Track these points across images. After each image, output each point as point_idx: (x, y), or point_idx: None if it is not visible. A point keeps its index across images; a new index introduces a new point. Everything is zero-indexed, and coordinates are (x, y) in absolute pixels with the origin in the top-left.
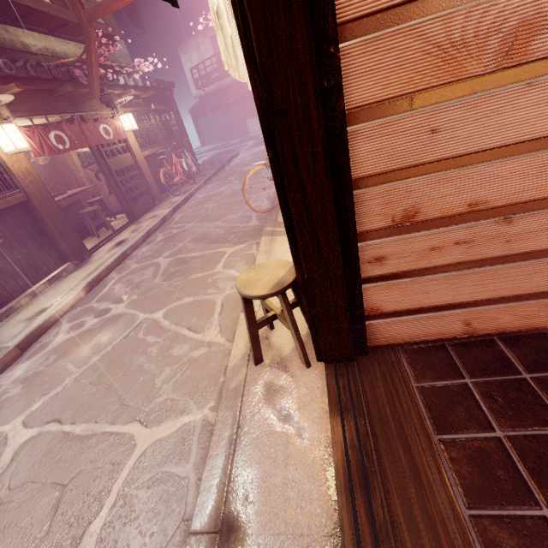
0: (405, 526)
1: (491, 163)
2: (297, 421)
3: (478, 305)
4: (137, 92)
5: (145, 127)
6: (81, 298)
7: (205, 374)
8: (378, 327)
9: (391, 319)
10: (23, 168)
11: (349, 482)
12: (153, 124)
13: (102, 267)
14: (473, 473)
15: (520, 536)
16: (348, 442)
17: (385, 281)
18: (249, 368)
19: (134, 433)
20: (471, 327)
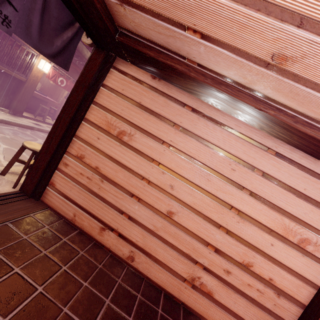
0: None
1: (106, 158)
2: None
3: (81, 209)
4: None
5: None
6: None
7: None
8: (49, 192)
9: (55, 192)
10: (37, 75)
11: None
12: None
13: (16, 121)
14: None
15: None
16: None
17: (63, 174)
18: None
19: None
20: (75, 218)
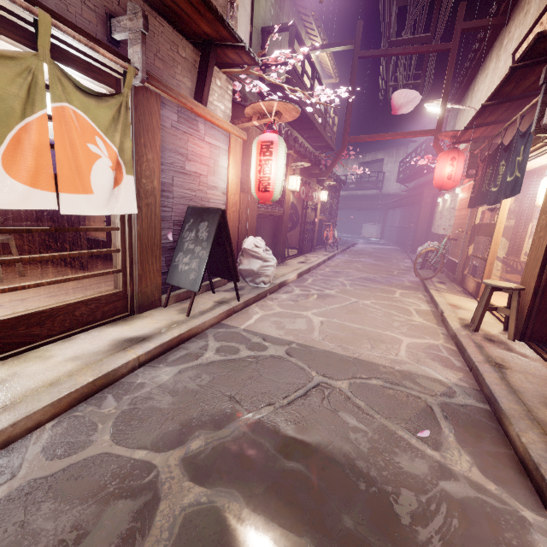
0: None
1: None
2: (518, 352)
3: None
4: (329, 181)
5: (324, 202)
6: (294, 280)
7: (427, 331)
8: None
9: None
10: (288, 199)
11: None
12: (327, 202)
13: (302, 269)
14: None
15: None
16: None
17: None
18: (469, 331)
19: (396, 336)
20: None
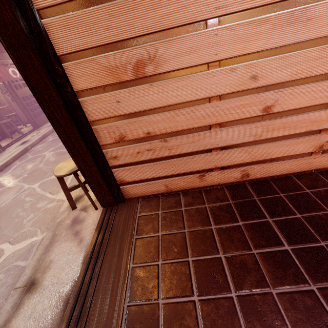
0: (105, 273)
1: (148, 116)
2: (81, 235)
3: (168, 177)
4: None
5: None
6: None
7: (50, 216)
8: (127, 189)
9: (132, 185)
10: None
11: (89, 259)
12: None
13: (9, 157)
14: (142, 250)
15: (146, 272)
16: (97, 242)
17: (122, 167)
18: (69, 212)
19: (5, 248)
20: (169, 188)
